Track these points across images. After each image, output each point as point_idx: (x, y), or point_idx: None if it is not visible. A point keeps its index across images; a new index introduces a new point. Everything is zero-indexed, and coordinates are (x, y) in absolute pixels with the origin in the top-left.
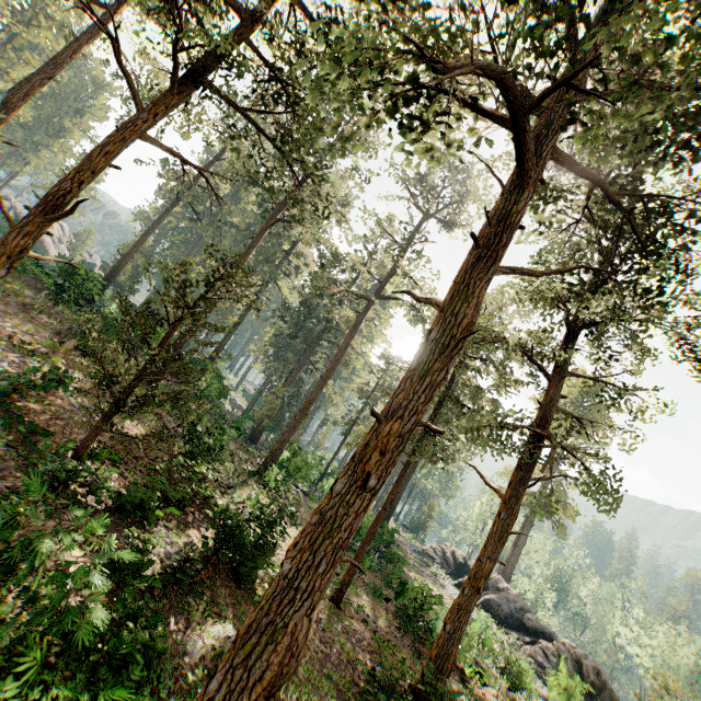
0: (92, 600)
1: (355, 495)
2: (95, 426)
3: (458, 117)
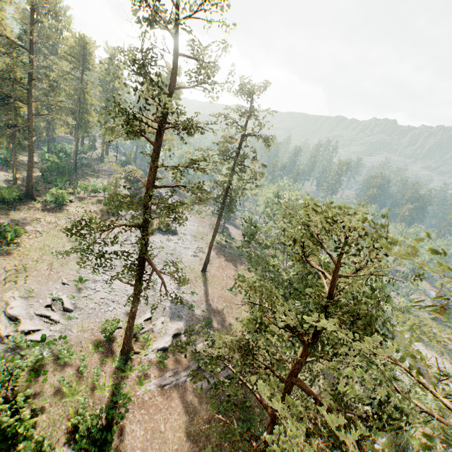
0: None
1: None
2: None
3: None
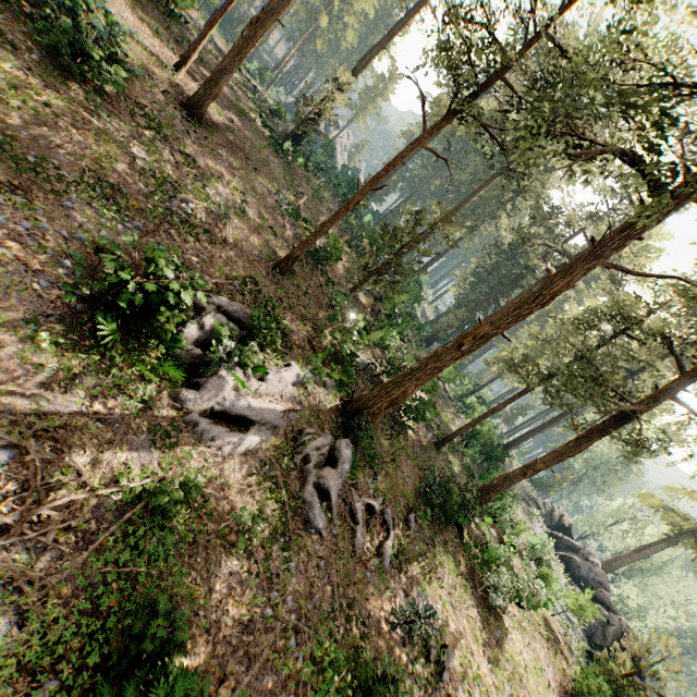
0: (348, 342)
1: (453, 351)
2: (354, 286)
3: (614, 156)
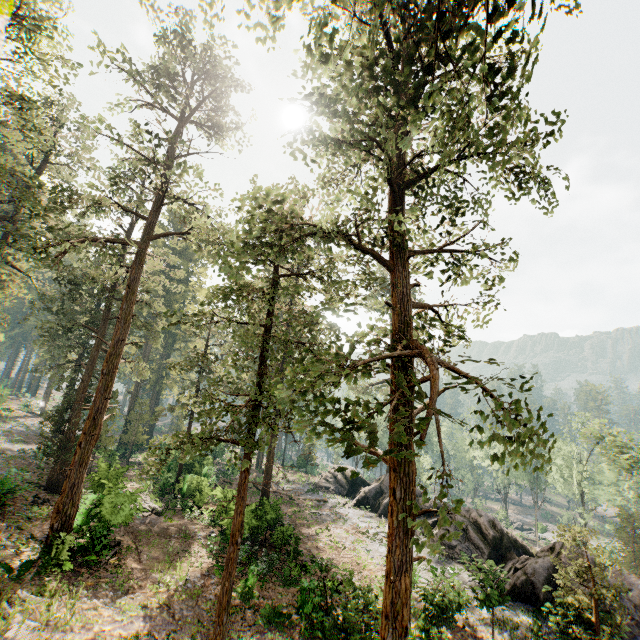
0: None
1: None
2: None
3: None
